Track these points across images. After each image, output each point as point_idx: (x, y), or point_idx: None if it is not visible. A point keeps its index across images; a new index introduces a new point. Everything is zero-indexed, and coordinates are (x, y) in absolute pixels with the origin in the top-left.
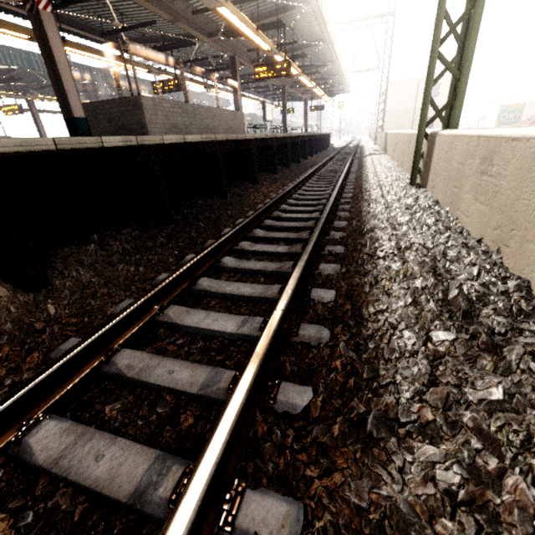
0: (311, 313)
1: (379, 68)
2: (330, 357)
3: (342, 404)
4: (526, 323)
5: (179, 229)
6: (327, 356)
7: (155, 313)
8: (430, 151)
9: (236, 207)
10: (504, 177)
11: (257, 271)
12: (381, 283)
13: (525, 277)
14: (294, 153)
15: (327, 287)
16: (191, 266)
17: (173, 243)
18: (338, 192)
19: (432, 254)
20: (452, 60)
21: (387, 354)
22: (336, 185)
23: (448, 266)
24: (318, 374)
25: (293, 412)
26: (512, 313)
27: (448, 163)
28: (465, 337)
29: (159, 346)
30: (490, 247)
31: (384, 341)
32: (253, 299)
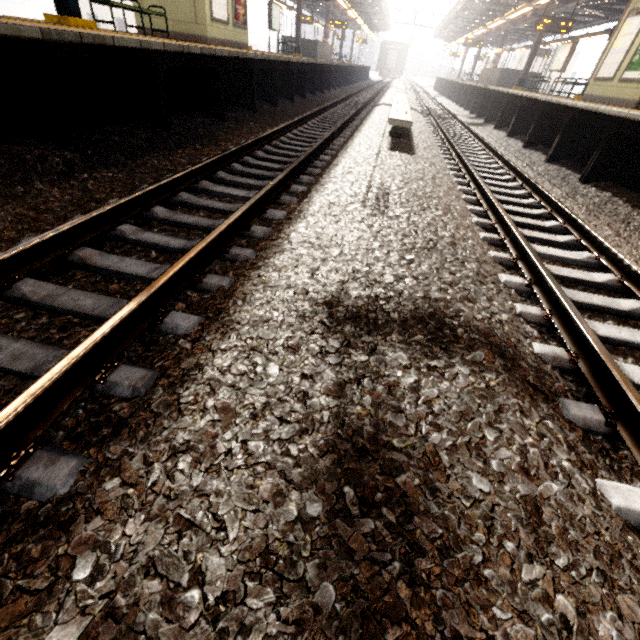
0: None
1: None
2: None
3: None
4: None
5: None
6: None
7: None
8: None
9: None
10: None
11: None
12: None
13: None
14: None
15: None
16: None
17: None
18: None
19: None
20: None
21: None
22: None
23: None
24: None
25: None
26: None
27: None
28: None
29: None
30: None
31: None
32: None
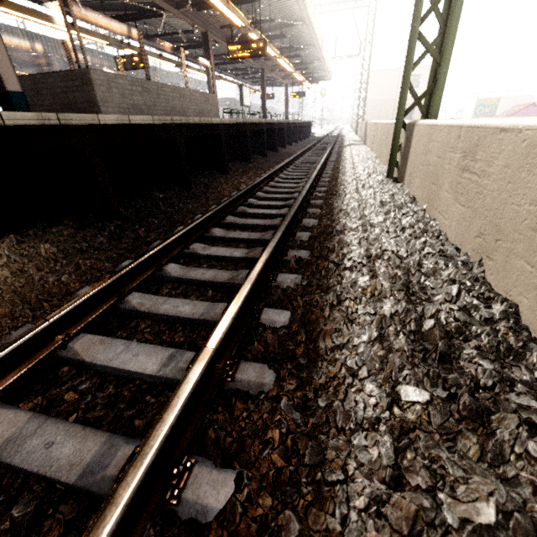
0: (256, 345)
1: (361, 56)
2: (266, 423)
3: (272, 505)
4: (516, 367)
5: (126, 226)
6: (266, 414)
7: (56, 346)
8: (408, 143)
9: (200, 200)
10: (489, 176)
11: (204, 282)
12: (344, 304)
13: (512, 299)
14: (271, 141)
15: (283, 305)
16: (118, 278)
17: (114, 244)
18: (313, 185)
19: (406, 265)
20: (433, 42)
21: (340, 421)
22: (310, 177)
23: (423, 281)
24: (250, 446)
25: (203, 519)
26: (498, 352)
27: (426, 156)
28: (442, 394)
29: (53, 394)
30: (470, 256)
31: (340, 396)
32: (192, 322)
